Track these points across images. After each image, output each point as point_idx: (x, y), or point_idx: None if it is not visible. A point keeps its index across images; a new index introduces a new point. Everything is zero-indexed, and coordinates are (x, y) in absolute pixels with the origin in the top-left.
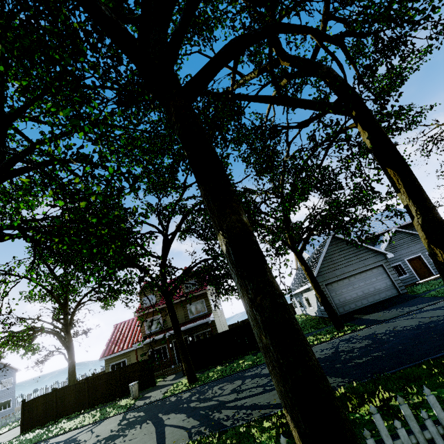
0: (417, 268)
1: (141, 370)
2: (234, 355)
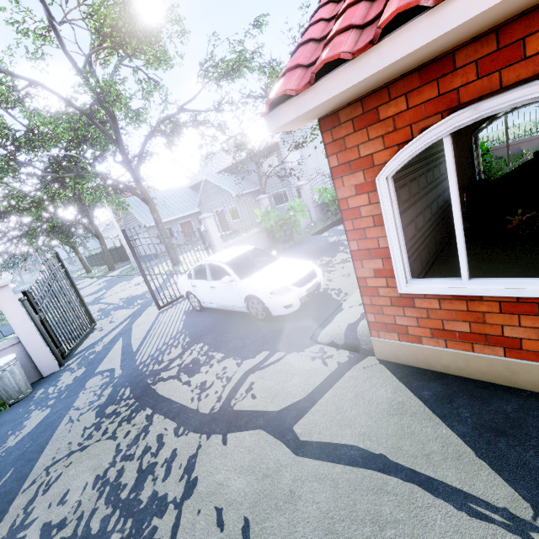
0: (222, 220)
1: (101, 257)
2: (119, 262)
